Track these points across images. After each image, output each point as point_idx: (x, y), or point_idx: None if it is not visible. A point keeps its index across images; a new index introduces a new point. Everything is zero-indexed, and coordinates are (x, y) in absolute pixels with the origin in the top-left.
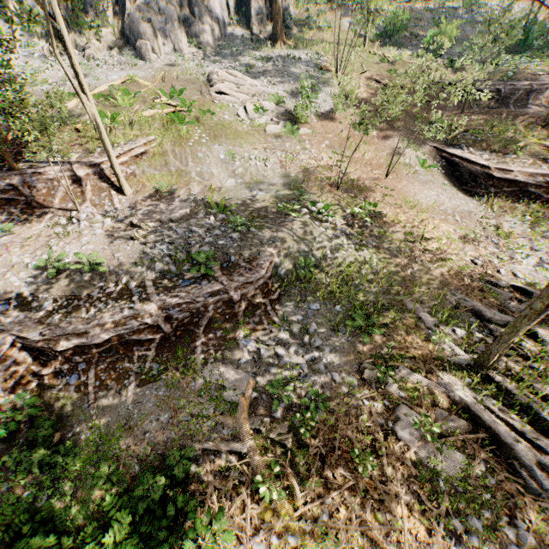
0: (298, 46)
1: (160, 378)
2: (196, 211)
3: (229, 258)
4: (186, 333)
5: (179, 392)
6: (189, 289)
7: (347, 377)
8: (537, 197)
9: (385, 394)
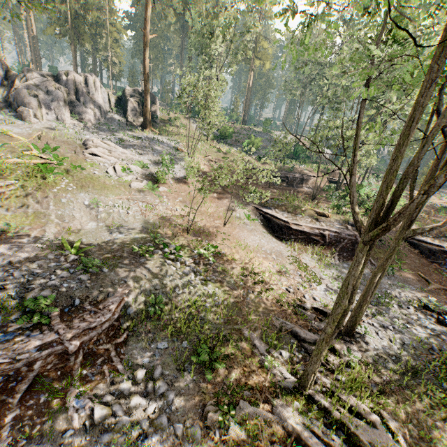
0: (162, 134)
1: None
2: (46, 252)
3: (73, 302)
4: None
5: None
6: (10, 345)
7: (191, 427)
8: (318, 242)
9: (228, 439)
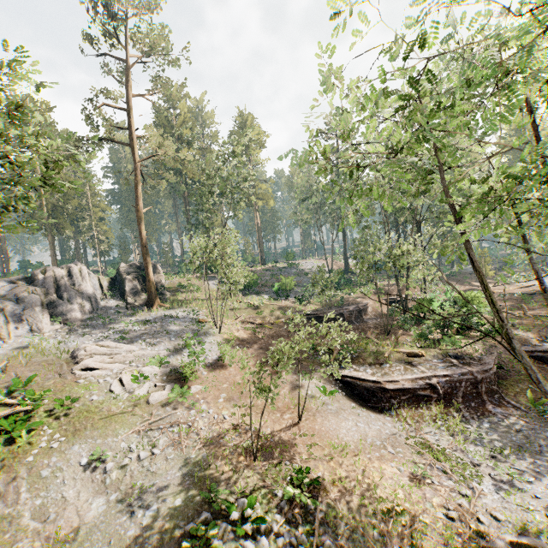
0: (174, 306)
1: None
2: None
3: None
4: None
5: None
6: None
7: None
8: (429, 398)
9: None
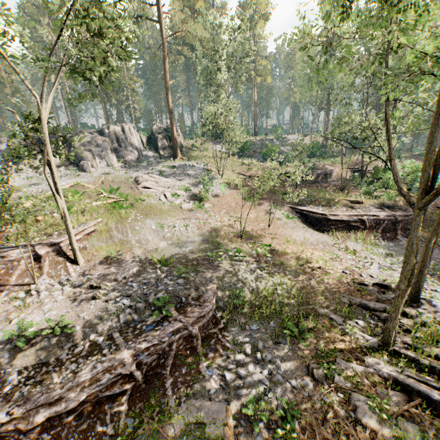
0: (190, 159)
1: (139, 433)
2: (144, 268)
3: (180, 300)
4: (154, 377)
5: None
6: (154, 332)
7: (303, 381)
8: (358, 228)
9: (336, 387)
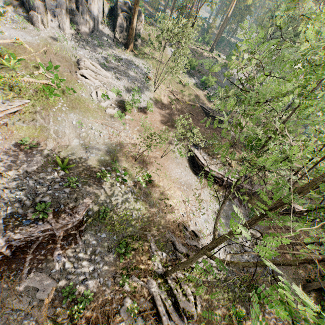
0: (140, 56)
1: None
2: (47, 165)
3: (60, 206)
4: (21, 252)
5: (8, 293)
6: (28, 227)
7: (107, 281)
8: (218, 182)
9: (122, 290)
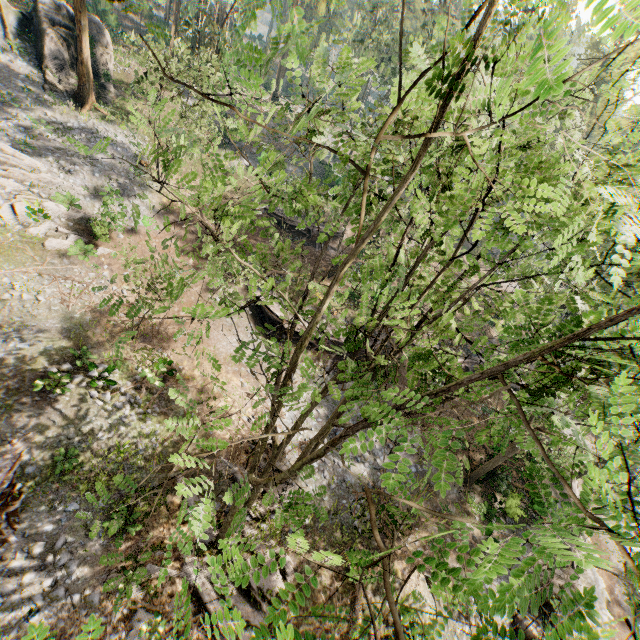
0: (117, 119)
1: None
2: None
3: None
4: None
5: None
6: None
7: (90, 595)
8: (313, 346)
9: (128, 600)
